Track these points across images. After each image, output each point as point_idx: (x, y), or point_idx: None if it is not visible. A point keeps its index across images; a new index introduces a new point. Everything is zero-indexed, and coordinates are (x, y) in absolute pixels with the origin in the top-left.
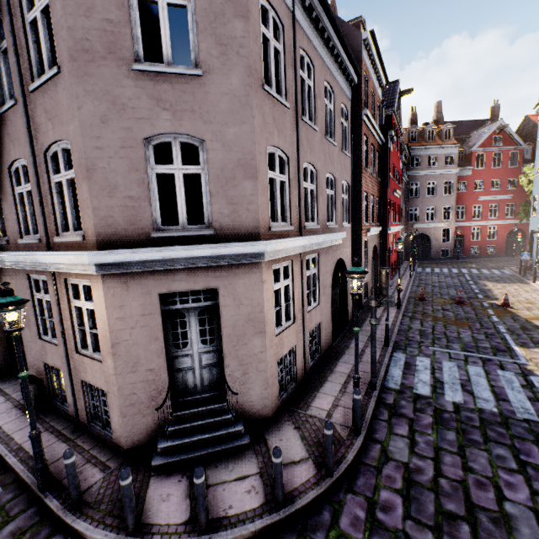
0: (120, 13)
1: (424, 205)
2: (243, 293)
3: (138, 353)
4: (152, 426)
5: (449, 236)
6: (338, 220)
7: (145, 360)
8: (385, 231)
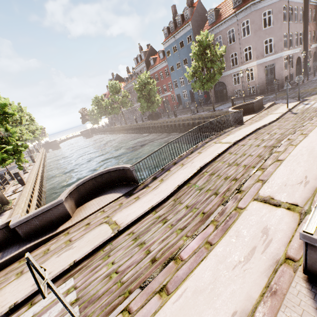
0: (261, 23)
1: None
2: (279, 63)
3: (261, 77)
4: (262, 89)
5: None
6: (298, 45)
7: (262, 78)
8: None
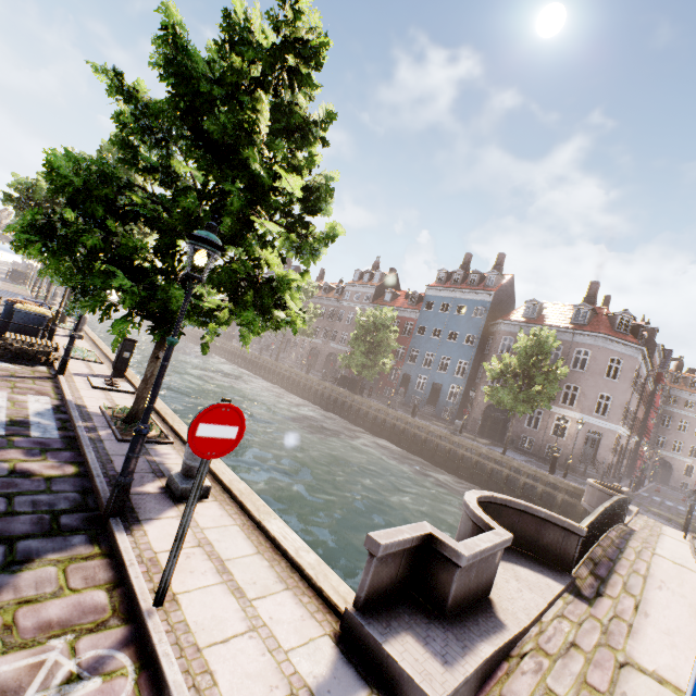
0: (604, 367)
1: (672, 437)
2: (608, 438)
3: (577, 441)
4: (572, 462)
5: (692, 472)
6: (627, 426)
7: (578, 444)
8: (639, 442)
